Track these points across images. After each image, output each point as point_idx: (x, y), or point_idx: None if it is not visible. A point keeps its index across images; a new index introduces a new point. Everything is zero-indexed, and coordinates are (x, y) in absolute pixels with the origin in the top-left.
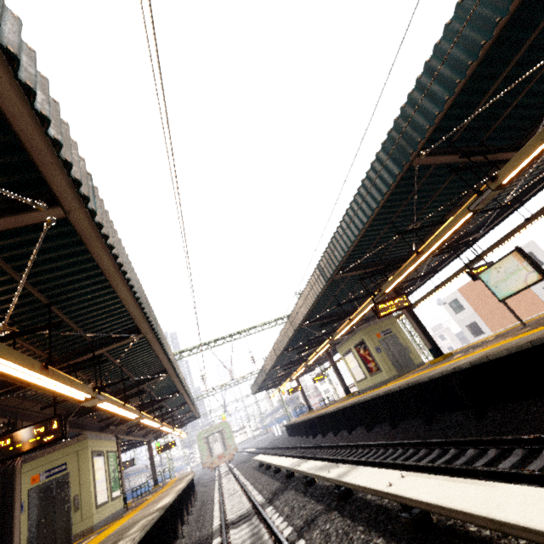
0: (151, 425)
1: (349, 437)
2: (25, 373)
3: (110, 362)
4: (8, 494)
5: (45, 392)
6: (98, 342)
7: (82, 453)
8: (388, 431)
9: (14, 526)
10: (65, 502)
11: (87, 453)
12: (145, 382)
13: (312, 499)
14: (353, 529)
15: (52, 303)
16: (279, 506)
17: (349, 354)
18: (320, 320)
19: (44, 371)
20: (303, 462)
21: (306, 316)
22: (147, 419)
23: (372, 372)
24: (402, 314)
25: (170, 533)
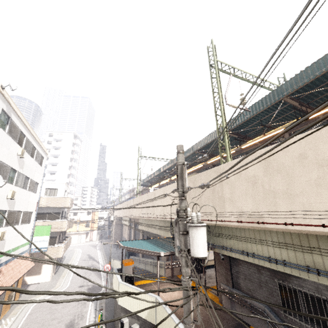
0: None
1: None
2: None
3: None
4: None
5: None
6: None
7: None
8: None
9: None
10: None
11: None
12: None
13: None
14: None
15: None
16: None
17: None
18: None
19: None
20: None
21: None
22: None
23: None
24: None
25: None
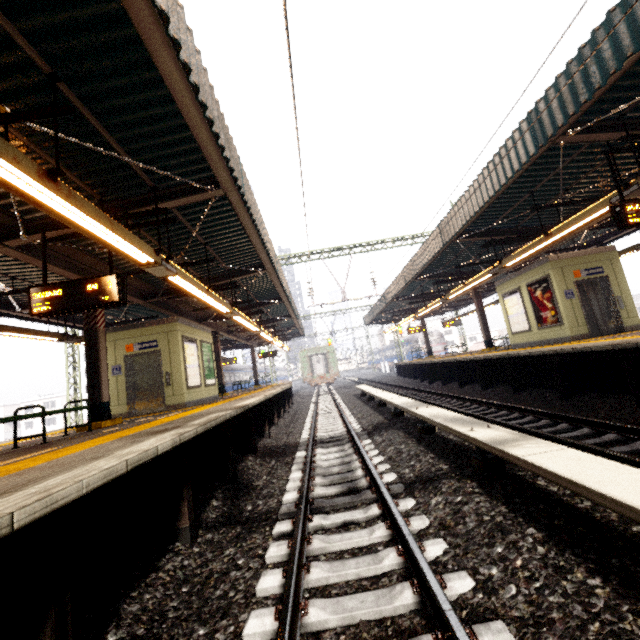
0: (248, 327)
1: (483, 393)
2: (21, 180)
3: (190, 234)
4: (94, 353)
5: (75, 229)
6: (162, 190)
7: (172, 335)
8: (552, 400)
9: (102, 383)
10: (158, 376)
11: (177, 336)
12: (239, 275)
13: (430, 451)
14: (515, 528)
15: (63, 82)
16: (380, 443)
17: (515, 294)
18: (488, 235)
19: (48, 182)
20: (421, 406)
21: (470, 222)
22: (241, 318)
23: (545, 324)
24: (629, 251)
25: (252, 432)
